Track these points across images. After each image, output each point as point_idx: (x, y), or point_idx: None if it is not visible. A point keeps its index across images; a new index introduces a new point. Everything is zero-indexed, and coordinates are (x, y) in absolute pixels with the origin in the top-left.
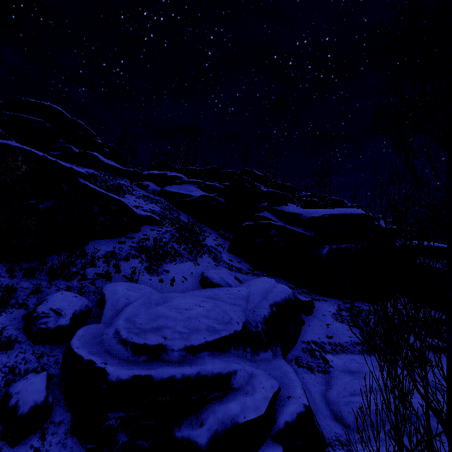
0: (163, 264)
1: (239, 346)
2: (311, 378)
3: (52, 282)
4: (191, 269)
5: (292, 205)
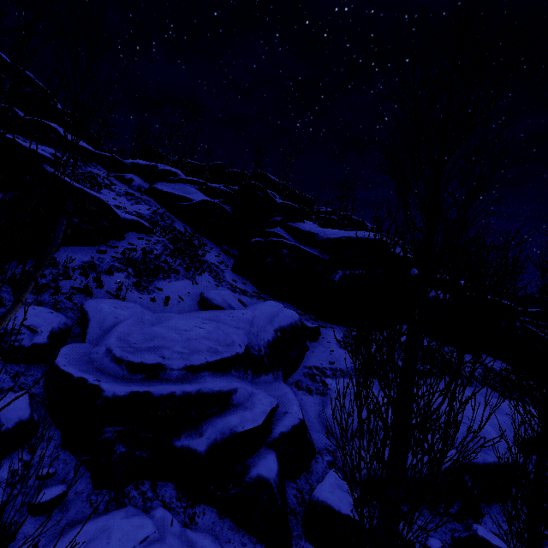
0: (155, 281)
1: (241, 368)
2: (309, 400)
3: None
4: (189, 288)
5: (309, 223)
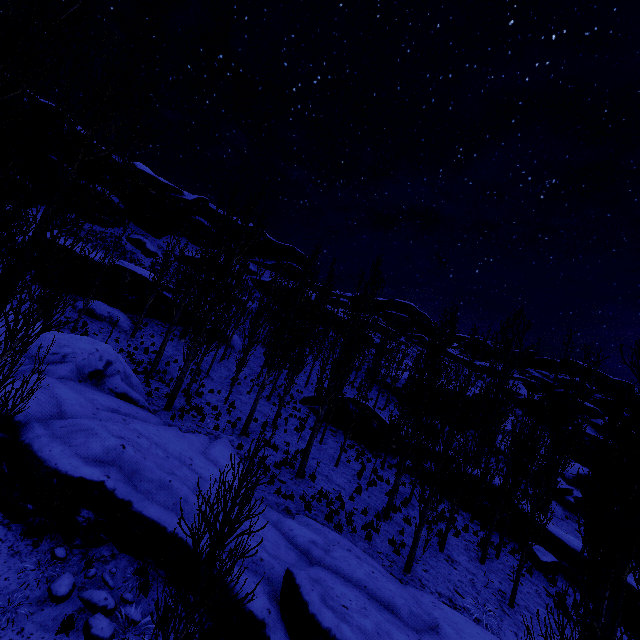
0: None
1: (561, 478)
2: None
3: None
4: None
5: None
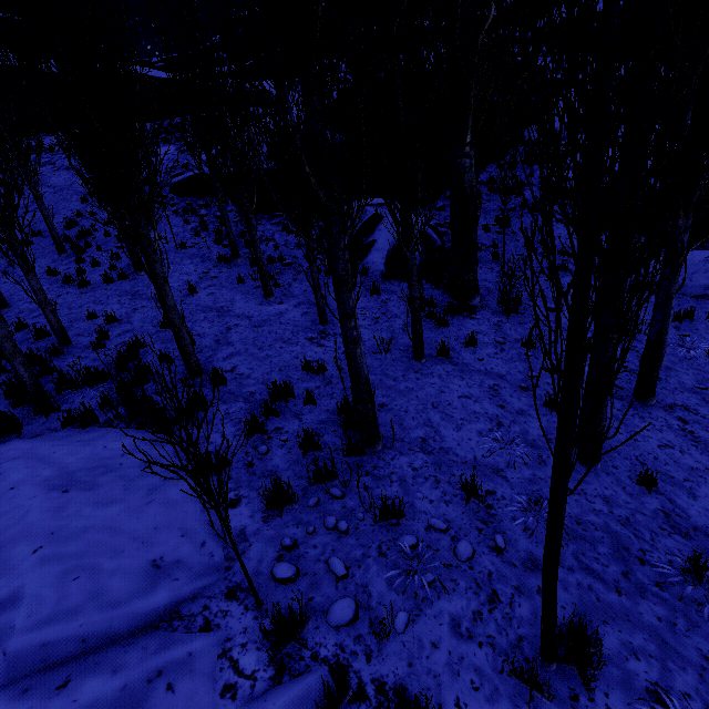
0: None
1: None
2: None
3: (532, 169)
4: None
5: None
